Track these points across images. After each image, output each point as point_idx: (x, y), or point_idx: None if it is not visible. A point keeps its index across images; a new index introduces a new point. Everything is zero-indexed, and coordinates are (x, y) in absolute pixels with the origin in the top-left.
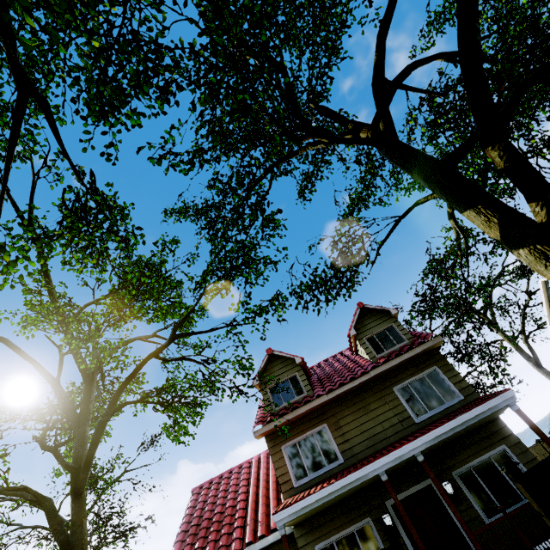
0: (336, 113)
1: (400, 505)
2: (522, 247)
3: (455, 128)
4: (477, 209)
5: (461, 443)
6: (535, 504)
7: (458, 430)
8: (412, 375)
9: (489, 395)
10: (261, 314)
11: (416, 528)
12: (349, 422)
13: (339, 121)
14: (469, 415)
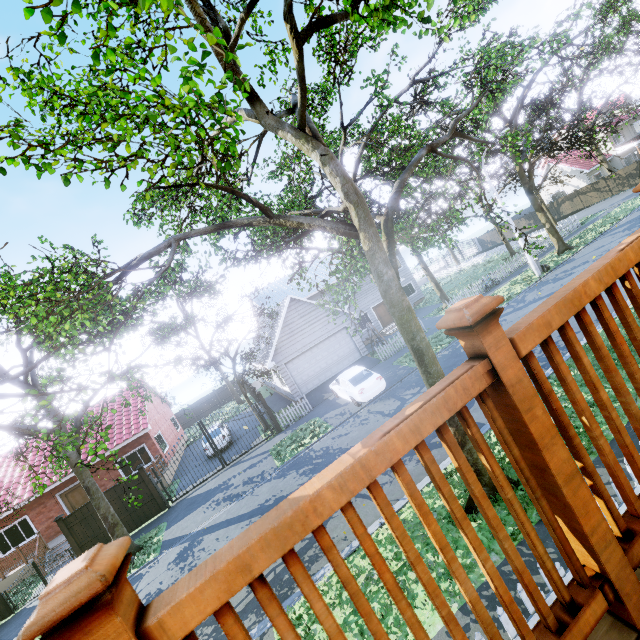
0: None
1: None
2: None
3: None
4: None
5: None
6: None
7: None
8: (636, 122)
9: None
10: None
11: (637, 156)
12: (624, 132)
13: None
14: None
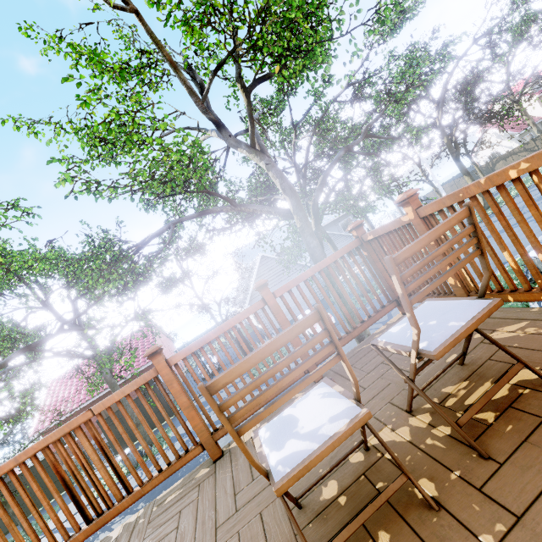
0: None
1: None
2: None
3: None
4: None
5: None
6: None
7: None
8: None
9: None
10: None
11: None
12: None
13: None
14: None
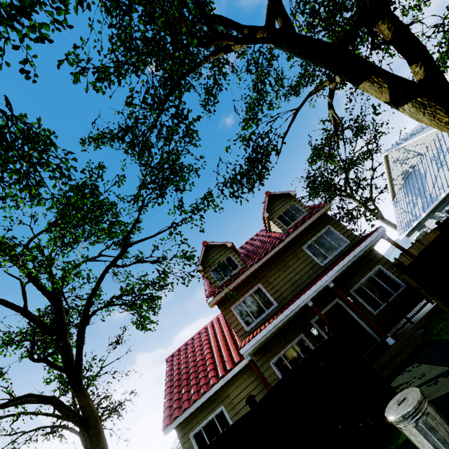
0: (230, 20)
1: (324, 317)
2: (406, 103)
3: (328, 27)
4: (371, 79)
5: (353, 271)
6: (415, 283)
7: (353, 261)
8: (314, 236)
9: (368, 234)
10: (198, 210)
11: None
12: (276, 278)
13: (234, 28)
14: (359, 249)
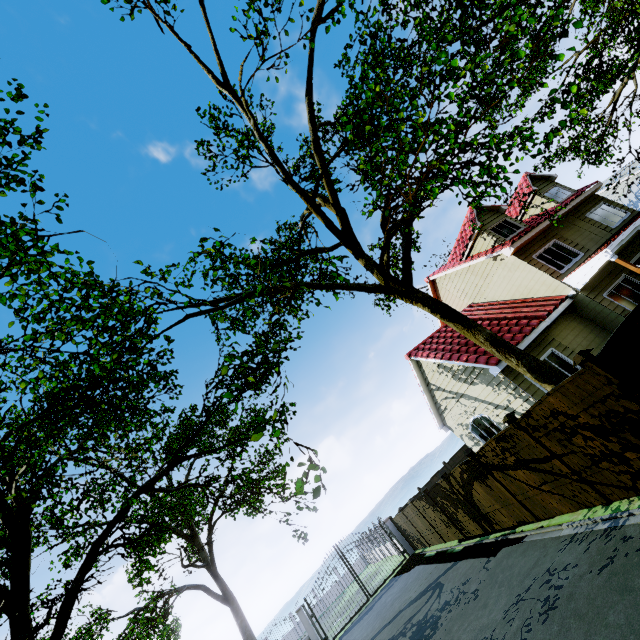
0: None
1: None
2: None
3: None
4: None
5: None
6: None
7: None
8: (592, 208)
9: None
10: None
11: None
12: (570, 236)
13: None
14: None
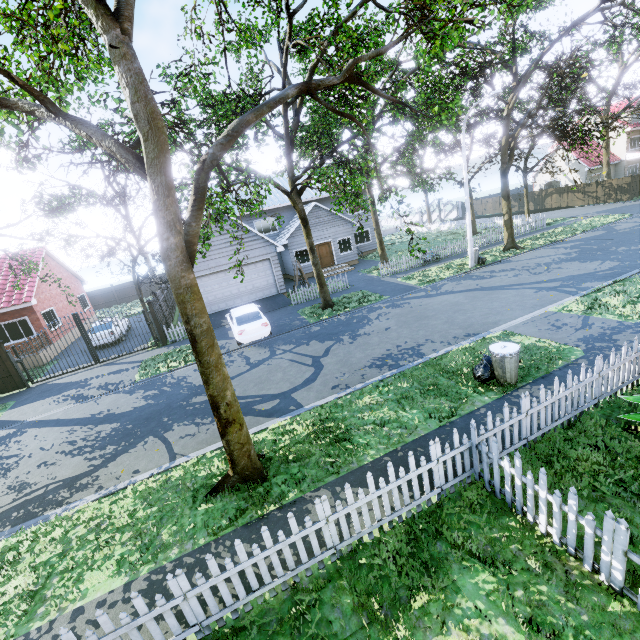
0: None
1: None
2: None
3: None
4: None
5: None
6: None
7: None
8: None
9: None
10: None
11: None
12: None
13: None
14: None
